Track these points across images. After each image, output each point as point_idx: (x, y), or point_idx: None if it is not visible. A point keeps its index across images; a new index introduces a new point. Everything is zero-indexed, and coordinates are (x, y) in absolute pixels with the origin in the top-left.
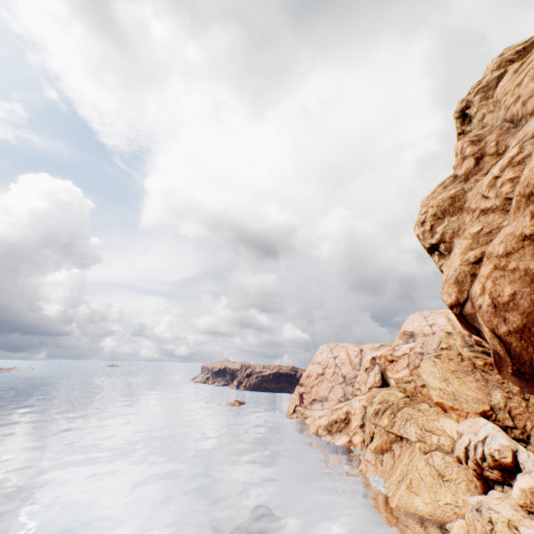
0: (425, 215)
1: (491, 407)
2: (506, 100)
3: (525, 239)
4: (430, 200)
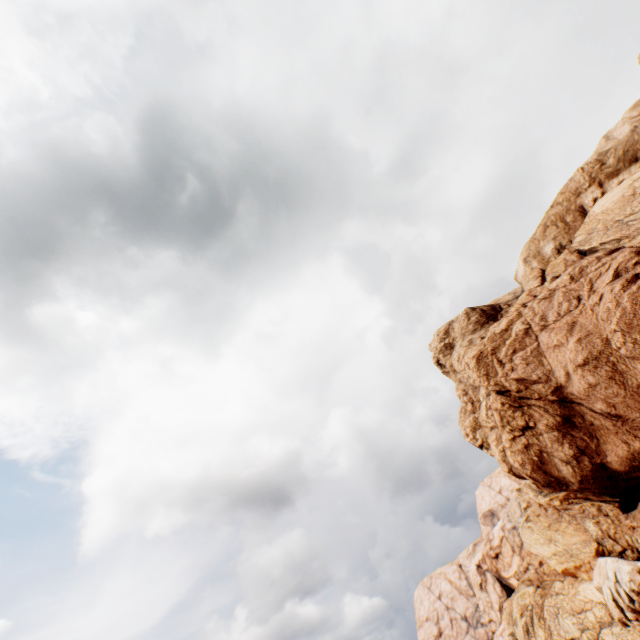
0: (465, 430)
1: (596, 541)
2: (463, 374)
3: (511, 439)
4: (462, 422)
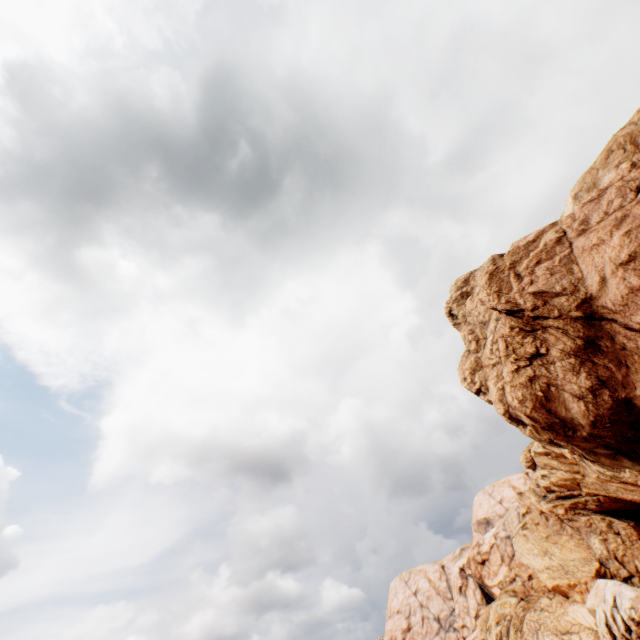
0: (464, 374)
1: (599, 561)
2: (474, 313)
3: (513, 371)
4: (462, 366)
